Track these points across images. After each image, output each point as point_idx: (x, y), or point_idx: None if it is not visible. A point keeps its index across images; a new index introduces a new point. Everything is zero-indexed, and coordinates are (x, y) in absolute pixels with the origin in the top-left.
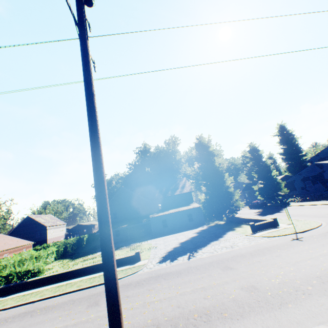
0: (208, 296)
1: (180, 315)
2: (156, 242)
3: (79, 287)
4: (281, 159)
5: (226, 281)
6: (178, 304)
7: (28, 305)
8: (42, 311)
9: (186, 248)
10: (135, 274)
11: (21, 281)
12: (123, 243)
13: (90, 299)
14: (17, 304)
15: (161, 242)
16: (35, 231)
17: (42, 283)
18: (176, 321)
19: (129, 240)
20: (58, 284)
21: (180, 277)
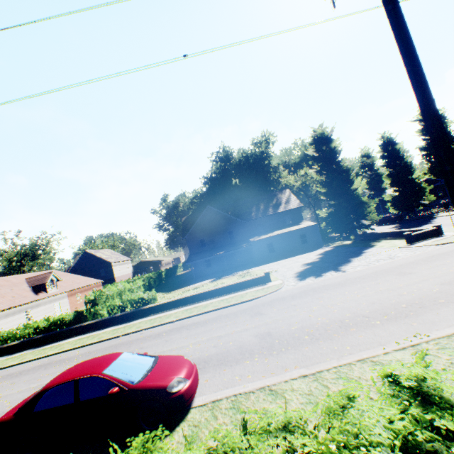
0: (404, 293)
1: (383, 307)
2: (269, 268)
3: (217, 307)
4: (421, 157)
5: (415, 282)
6: (370, 302)
7: (169, 325)
8: (196, 325)
9: (323, 267)
10: (279, 292)
11: (138, 308)
12: (219, 273)
13: (246, 312)
14: (155, 325)
15: (276, 266)
16: (99, 269)
17: (162, 309)
18: (382, 311)
19: (227, 270)
20: (182, 308)
21: (345, 286)
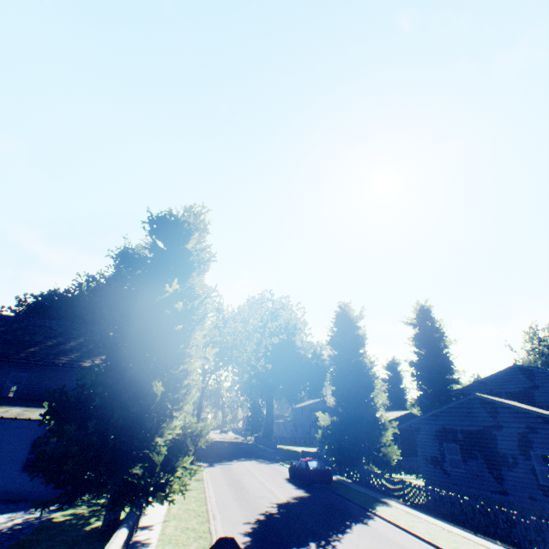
0: None
1: None
2: None
3: None
4: (411, 375)
5: None
6: None
7: None
8: None
9: None
10: None
11: None
12: None
13: None
14: None
15: None
16: None
17: None
18: None
19: None
20: None
21: None
